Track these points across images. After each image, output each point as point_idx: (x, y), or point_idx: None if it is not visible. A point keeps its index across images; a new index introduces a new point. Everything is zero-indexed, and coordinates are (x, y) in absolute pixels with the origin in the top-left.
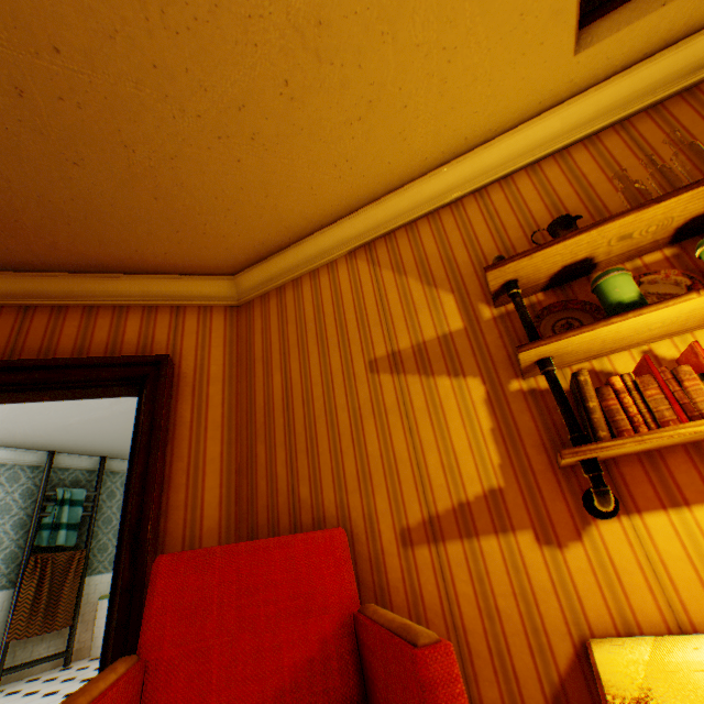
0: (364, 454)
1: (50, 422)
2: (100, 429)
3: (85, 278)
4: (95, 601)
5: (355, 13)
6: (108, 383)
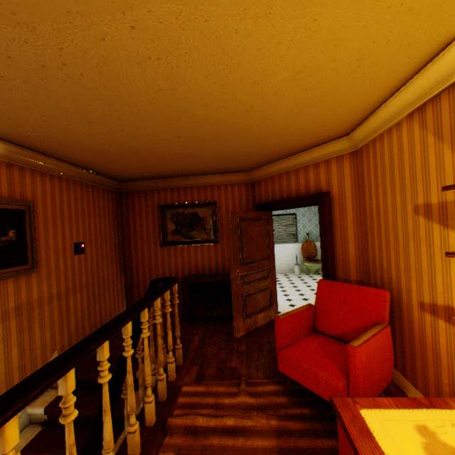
0: (407, 259)
1: None
2: None
3: (290, 159)
4: None
5: (311, 56)
6: (307, 204)
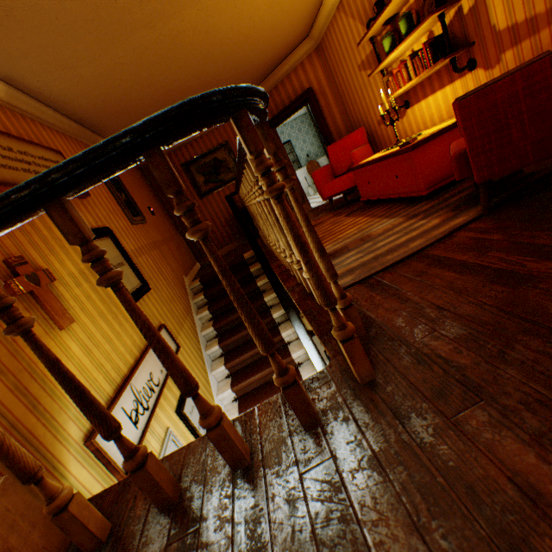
0: (365, 103)
1: None
2: None
3: (274, 75)
4: None
5: None
6: (300, 106)
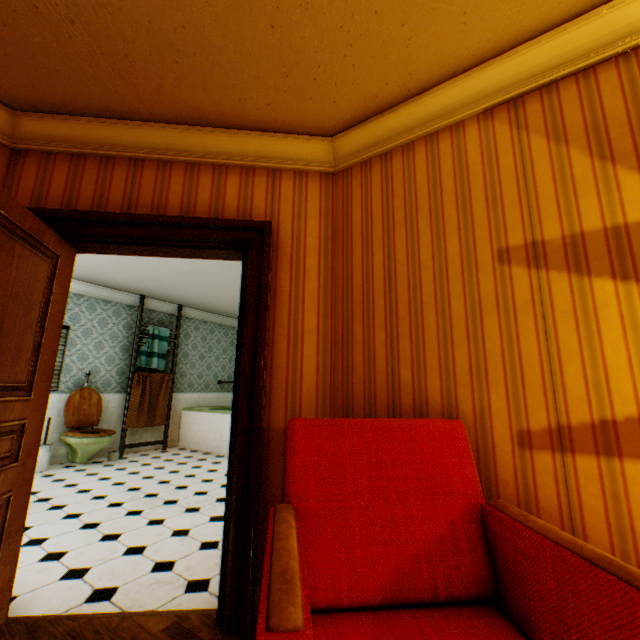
0: (480, 350)
1: (142, 272)
2: (180, 282)
3: (186, 132)
4: (179, 411)
5: None
6: (215, 245)
